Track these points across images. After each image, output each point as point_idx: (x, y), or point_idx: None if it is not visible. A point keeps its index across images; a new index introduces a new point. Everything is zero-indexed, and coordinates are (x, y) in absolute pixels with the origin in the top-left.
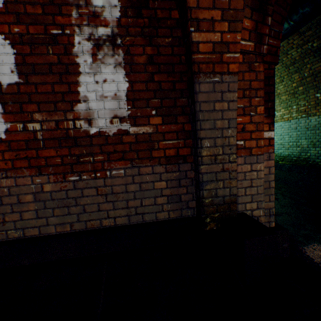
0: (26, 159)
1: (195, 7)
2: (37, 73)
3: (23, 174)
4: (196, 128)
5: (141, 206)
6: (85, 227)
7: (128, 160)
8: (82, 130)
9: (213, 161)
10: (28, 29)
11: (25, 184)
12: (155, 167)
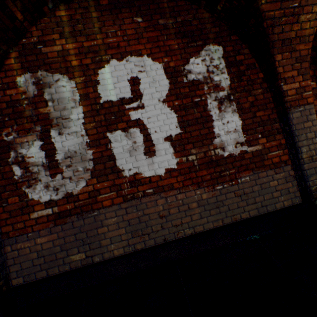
0: (190, 179)
1: (282, 72)
2: (189, 125)
3: (189, 189)
4: (294, 141)
5: (264, 201)
6: (230, 221)
7: (250, 170)
8: (219, 155)
9: (310, 161)
10: (182, 101)
11: (191, 196)
12: (267, 171)
